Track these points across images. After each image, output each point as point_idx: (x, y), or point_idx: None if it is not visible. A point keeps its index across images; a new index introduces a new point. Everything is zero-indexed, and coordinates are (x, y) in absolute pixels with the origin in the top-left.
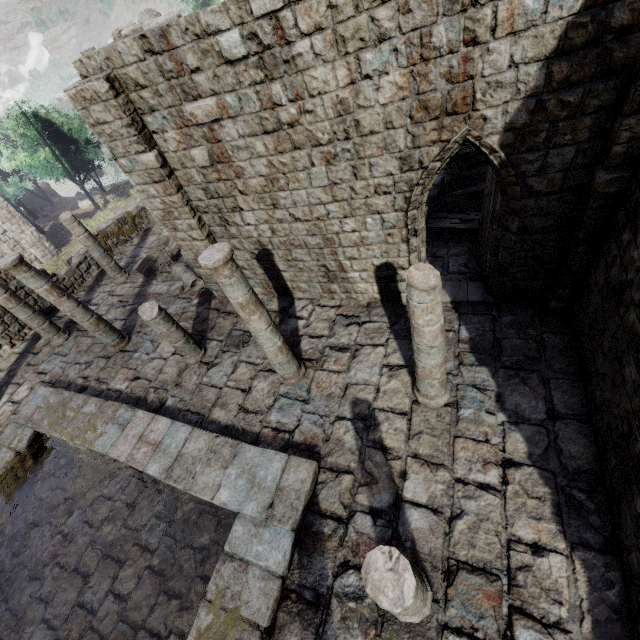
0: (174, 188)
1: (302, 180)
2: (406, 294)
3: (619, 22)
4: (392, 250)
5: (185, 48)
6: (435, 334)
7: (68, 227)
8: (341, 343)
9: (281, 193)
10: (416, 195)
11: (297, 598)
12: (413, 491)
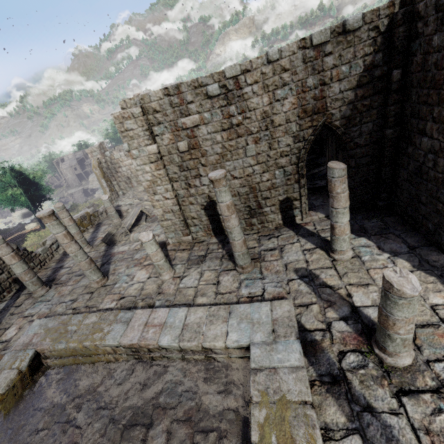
0: (162, 165)
1: (240, 154)
2: (298, 217)
3: (377, 75)
4: (290, 189)
5: (187, 93)
6: (346, 198)
7: (59, 212)
8: (270, 247)
9: (227, 163)
10: (302, 154)
11: (320, 383)
12: (360, 300)
